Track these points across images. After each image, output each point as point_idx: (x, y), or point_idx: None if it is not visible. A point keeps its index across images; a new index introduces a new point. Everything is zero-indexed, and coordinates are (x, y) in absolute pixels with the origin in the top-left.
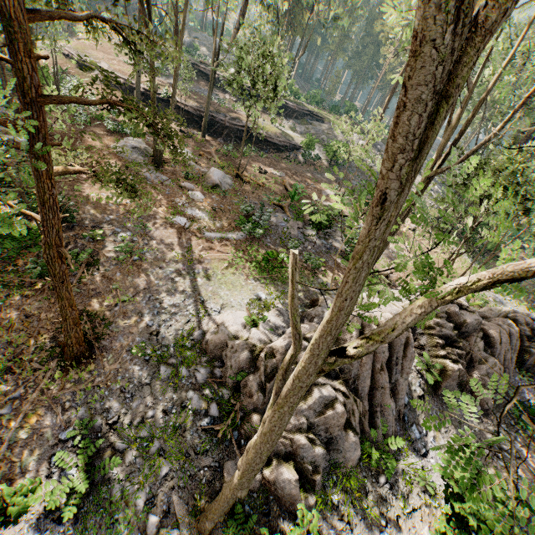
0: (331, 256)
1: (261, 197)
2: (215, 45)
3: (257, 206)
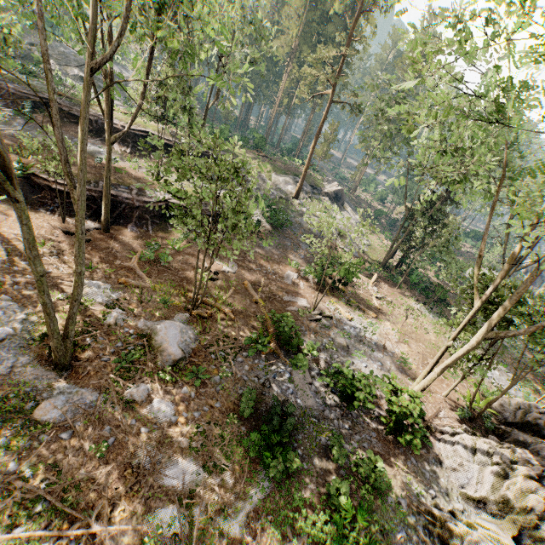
0: (365, 421)
1: (240, 343)
2: (107, 113)
3: (245, 369)
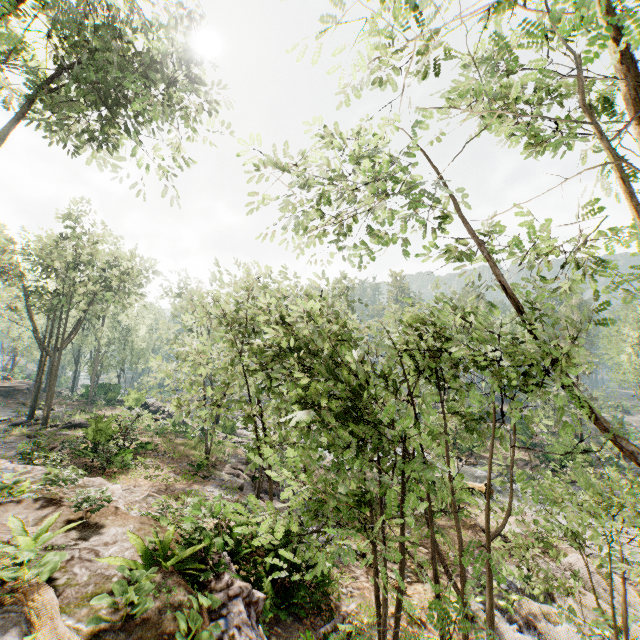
0: None
1: None
2: None
3: None
